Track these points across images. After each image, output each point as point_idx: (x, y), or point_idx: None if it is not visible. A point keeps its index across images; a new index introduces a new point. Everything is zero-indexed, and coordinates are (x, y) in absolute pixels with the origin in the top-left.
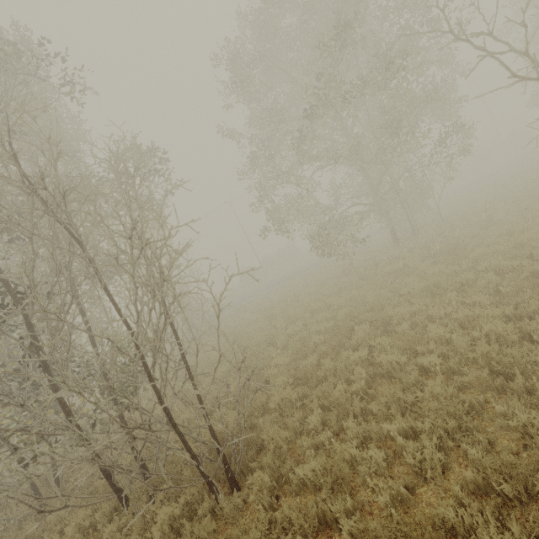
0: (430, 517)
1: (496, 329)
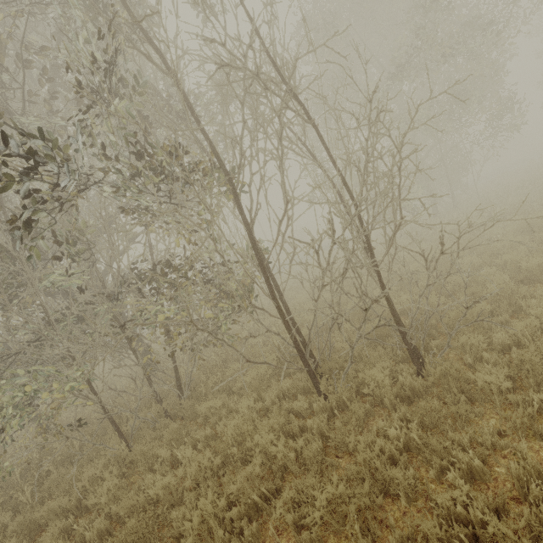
0: None
1: None
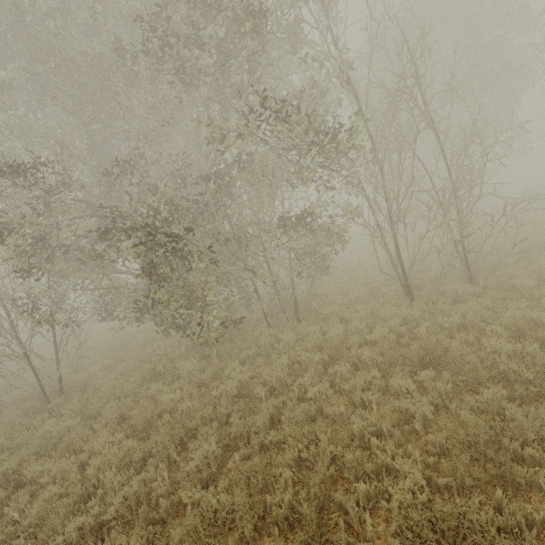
0: None
1: None
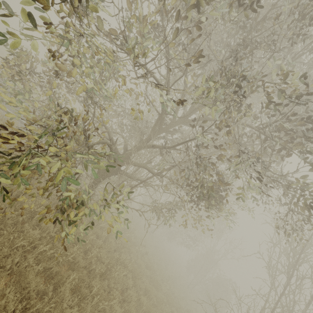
0: None
1: None
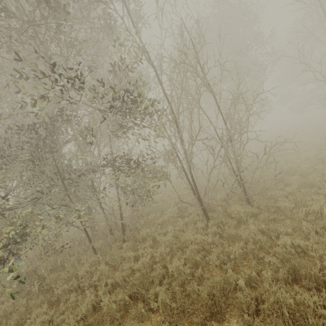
0: None
1: None
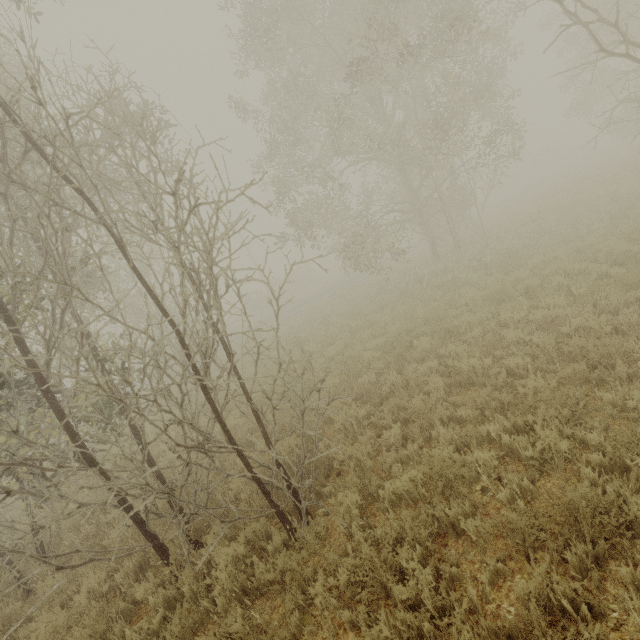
0: (583, 494)
1: (587, 323)
